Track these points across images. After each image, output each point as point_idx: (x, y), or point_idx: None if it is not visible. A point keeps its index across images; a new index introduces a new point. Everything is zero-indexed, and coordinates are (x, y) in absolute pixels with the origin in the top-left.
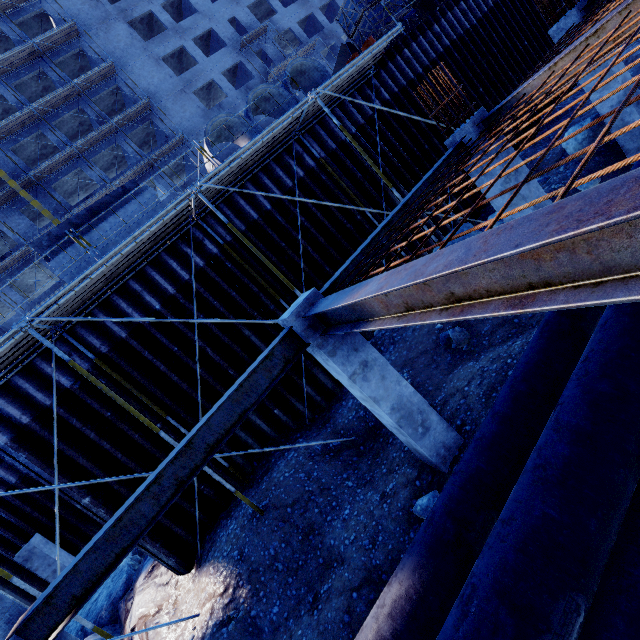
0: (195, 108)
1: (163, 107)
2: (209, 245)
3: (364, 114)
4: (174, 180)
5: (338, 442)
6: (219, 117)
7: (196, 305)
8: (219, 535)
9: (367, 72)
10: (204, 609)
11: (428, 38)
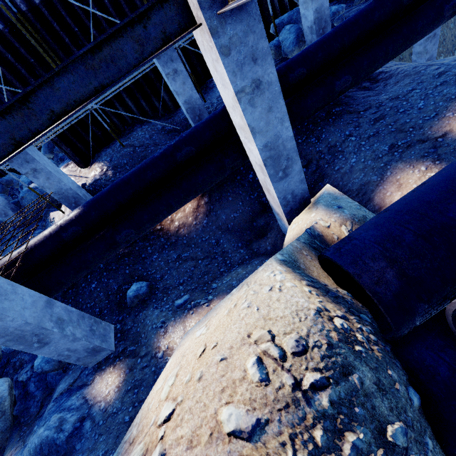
0: None
1: None
2: None
3: None
4: None
5: (171, 128)
6: None
7: None
8: (102, 153)
9: None
10: (91, 176)
11: None
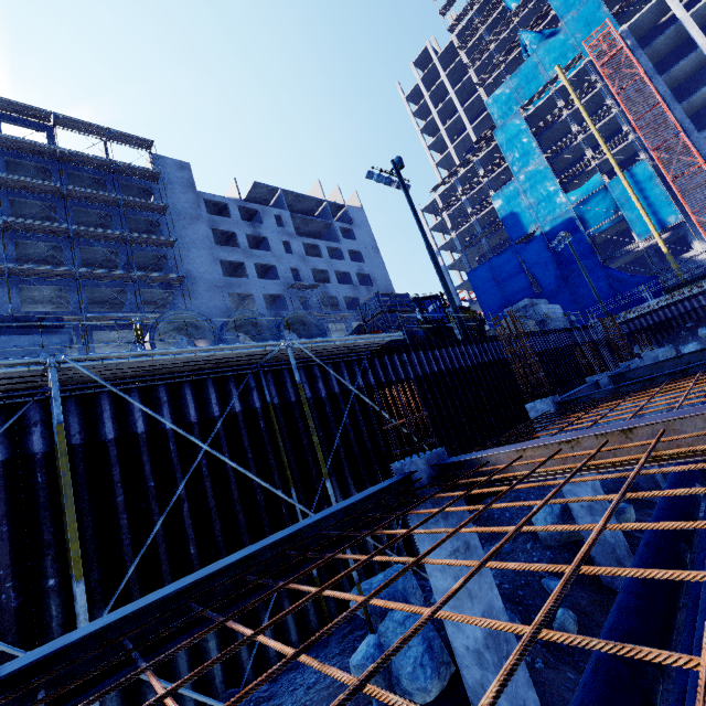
0: (222, 303)
1: (194, 288)
2: (37, 435)
3: (343, 385)
4: (157, 344)
5: None
6: (189, 312)
7: None
8: None
9: (361, 352)
10: None
11: (427, 356)
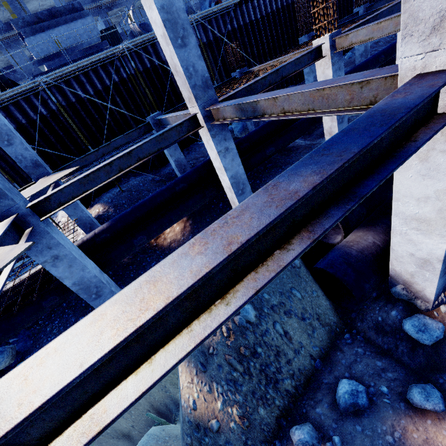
0: None
1: None
2: (123, 72)
3: (220, 31)
4: None
5: (159, 179)
6: None
7: (110, 99)
8: (102, 197)
9: (229, 7)
10: (95, 213)
11: None
